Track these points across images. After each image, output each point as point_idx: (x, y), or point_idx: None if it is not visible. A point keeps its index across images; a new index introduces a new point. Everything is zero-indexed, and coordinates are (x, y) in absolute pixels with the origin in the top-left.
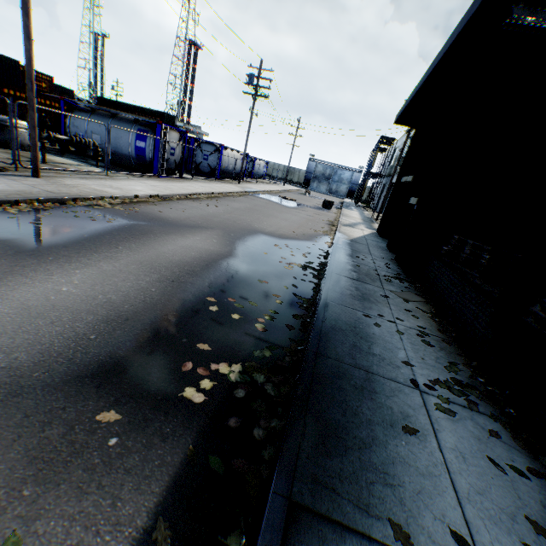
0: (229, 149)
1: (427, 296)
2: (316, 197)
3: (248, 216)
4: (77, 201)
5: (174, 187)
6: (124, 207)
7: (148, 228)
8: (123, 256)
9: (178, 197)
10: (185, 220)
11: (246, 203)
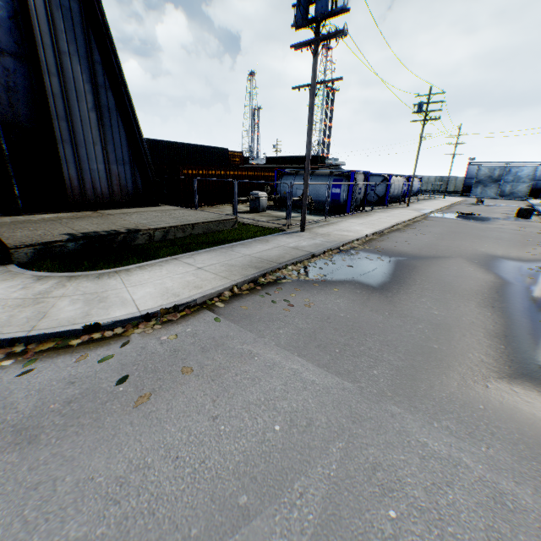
0: (393, 176)
1: None
2: (491, 205)
3: (460, 240)
4: (343, 246)
5: (373, 222)
6: (369, 246)
7: (409, 262)
8: (429, 287)
9: (386, 231)
10: (421, 252)
11: (439, 226)
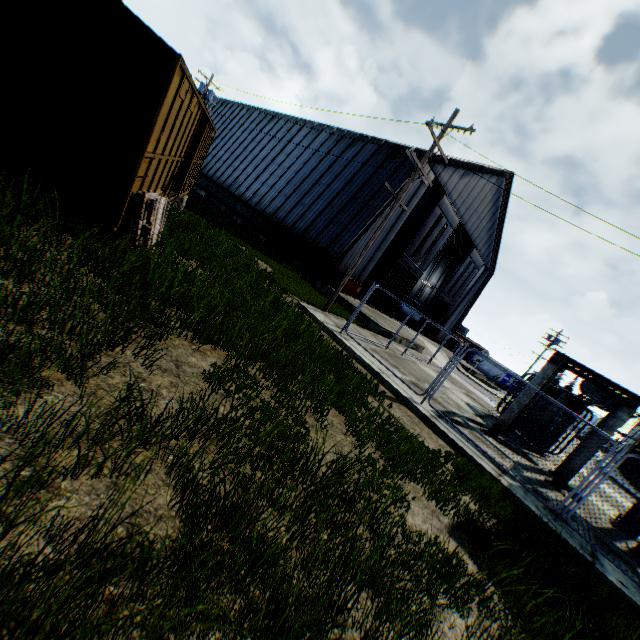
0: None
1: (629, 481)
2: None
3: None
4: None
5: None
6: None
7: None
8: None
9: None
10: None
11: None
